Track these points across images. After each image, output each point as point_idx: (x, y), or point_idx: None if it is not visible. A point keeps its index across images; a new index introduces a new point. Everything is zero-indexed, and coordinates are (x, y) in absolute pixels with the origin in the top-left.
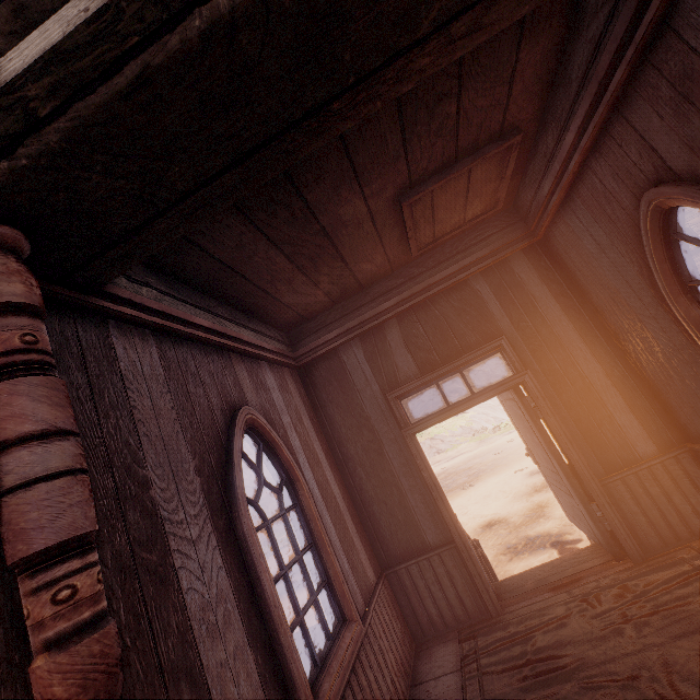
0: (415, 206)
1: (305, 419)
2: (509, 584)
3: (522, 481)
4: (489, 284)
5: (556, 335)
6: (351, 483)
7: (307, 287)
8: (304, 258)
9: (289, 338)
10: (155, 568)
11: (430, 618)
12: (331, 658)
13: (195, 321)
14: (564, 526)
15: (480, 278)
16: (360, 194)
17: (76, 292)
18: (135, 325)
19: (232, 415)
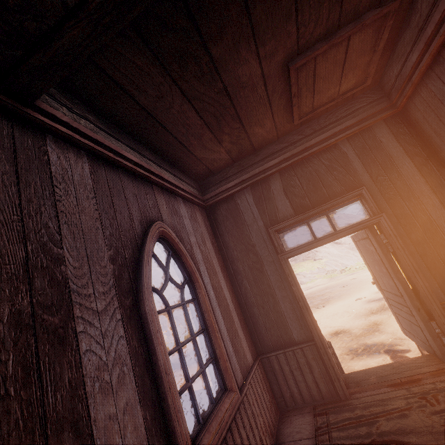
0: (300, 72)
1: (208, 242)
2: (355, 377)
3: (361, 306)
4: (354, 147)
5: (409, 186)
6: (239, 291)
7: (213, 144)
8: (210, 116)
9: (200, 186)
10: (55, 329)
11: (292, 394)
12: (212, 419)
13: (124, 154)
14: (395, 339)
15: (347, 142)
16: (256, 54)
17: (13, 101)
18: (71, 144)
19: (148, 226)
